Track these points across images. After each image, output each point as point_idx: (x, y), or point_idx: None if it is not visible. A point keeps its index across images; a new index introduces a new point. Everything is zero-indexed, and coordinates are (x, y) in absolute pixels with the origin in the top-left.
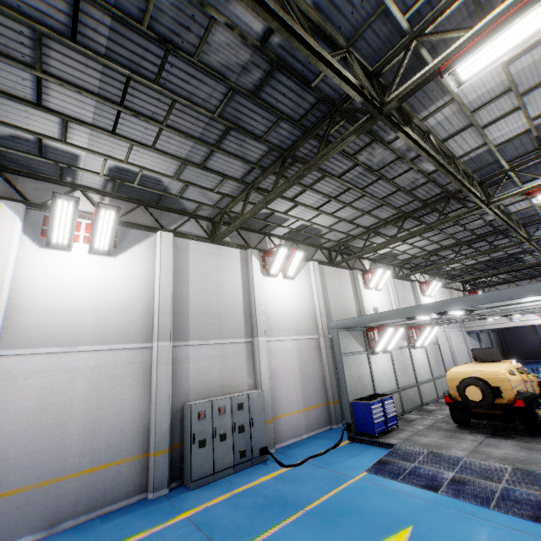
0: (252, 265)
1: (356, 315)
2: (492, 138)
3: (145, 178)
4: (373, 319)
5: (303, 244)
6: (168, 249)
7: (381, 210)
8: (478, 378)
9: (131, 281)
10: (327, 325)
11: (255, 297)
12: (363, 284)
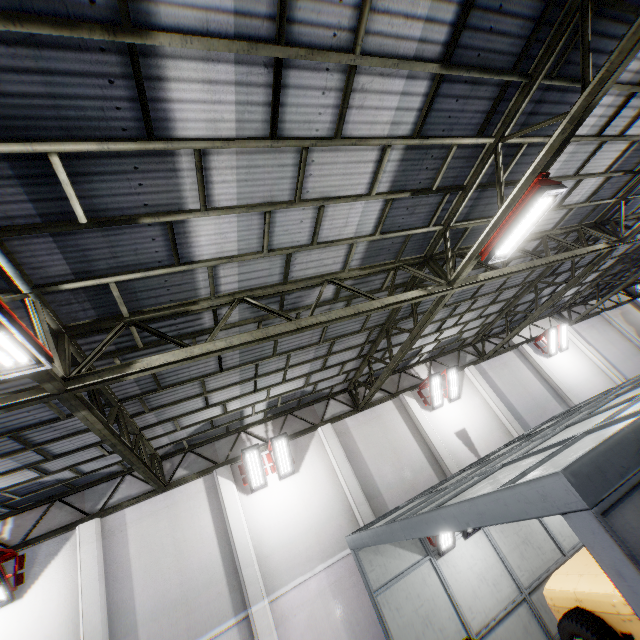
0: (221, 494)
1: (426, 465)
2: (351, 234)
3: (23, 489)
4: (370, 540)
5: (303, 408)
6: (91, 546)
7: (344, 342)
8: (582, 617)
9: (47, 620)
10: (377, 512)
11: (235, 541)
12: (423, 406)
